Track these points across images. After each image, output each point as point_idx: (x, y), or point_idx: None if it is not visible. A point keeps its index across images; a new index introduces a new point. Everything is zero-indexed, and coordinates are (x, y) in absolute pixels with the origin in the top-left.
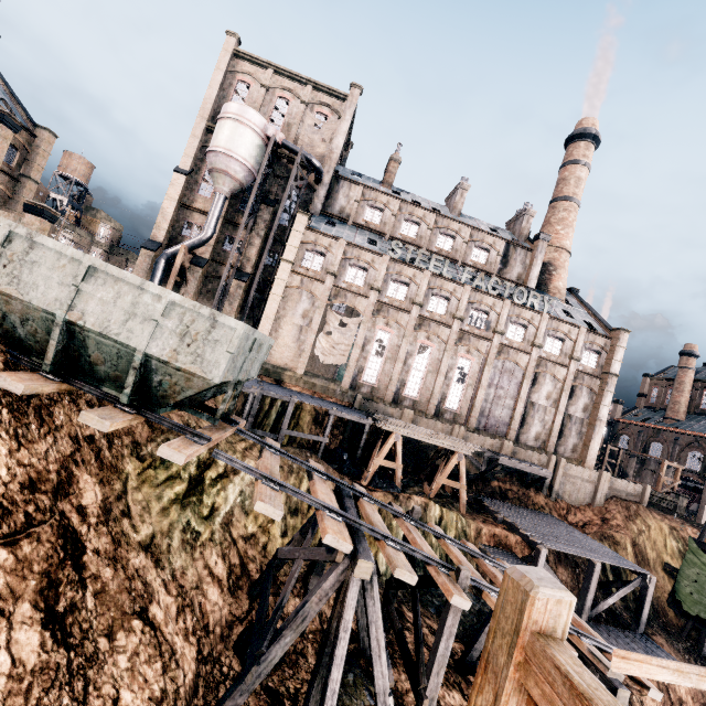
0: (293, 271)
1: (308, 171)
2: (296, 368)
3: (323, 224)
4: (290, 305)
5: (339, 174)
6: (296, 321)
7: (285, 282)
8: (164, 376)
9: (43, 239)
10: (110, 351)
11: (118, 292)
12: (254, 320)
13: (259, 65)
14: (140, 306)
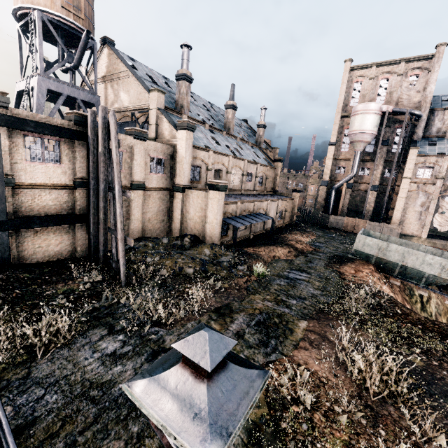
0: (411, 182)
1: (410, 118)
2: (420, 235)
3: (426, 146)
4: (411, 200)
5: (433, 109)
6: (416, 209)
7: (406, 190)
8: (434, 279)
9: (391, 245)
10: (414, 272)
11: (416, 257)
12: (386, 211)
13: (366, 68)
14: (425, 260)
